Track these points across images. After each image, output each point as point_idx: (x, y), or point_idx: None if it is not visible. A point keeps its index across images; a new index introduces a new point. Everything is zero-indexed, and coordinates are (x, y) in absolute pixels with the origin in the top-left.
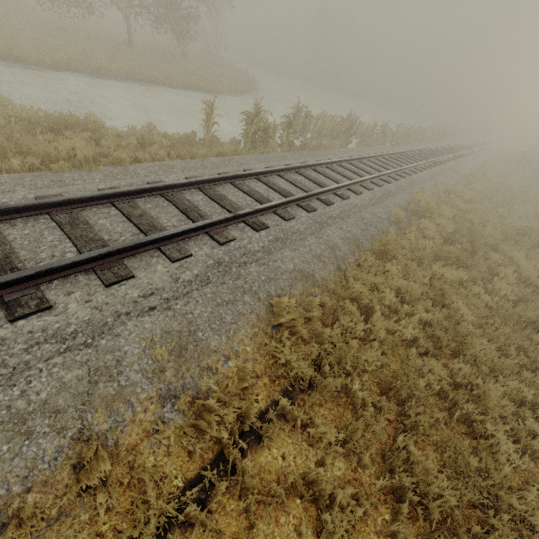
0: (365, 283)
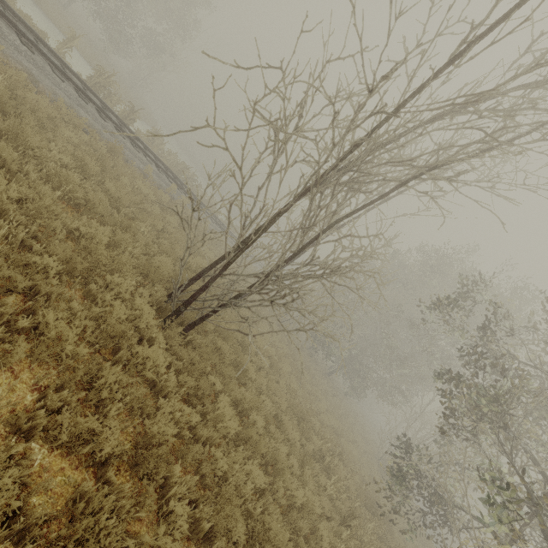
0: (76, 128)
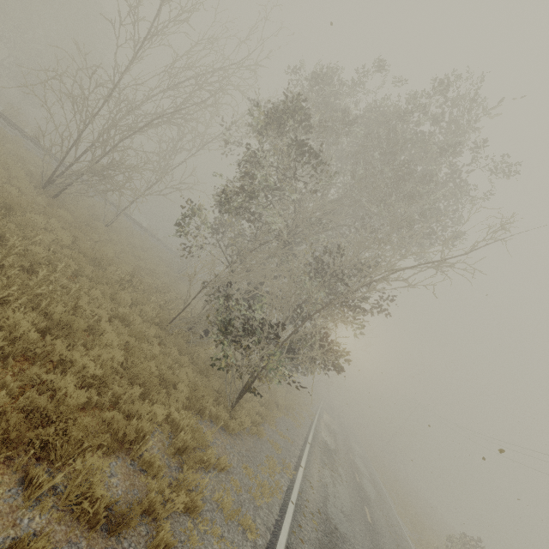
0: None
